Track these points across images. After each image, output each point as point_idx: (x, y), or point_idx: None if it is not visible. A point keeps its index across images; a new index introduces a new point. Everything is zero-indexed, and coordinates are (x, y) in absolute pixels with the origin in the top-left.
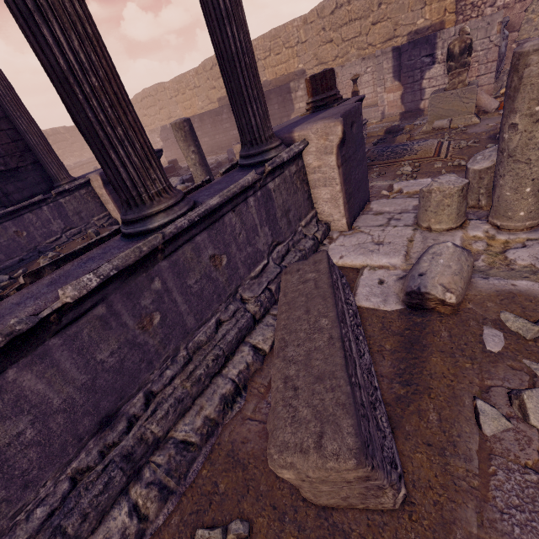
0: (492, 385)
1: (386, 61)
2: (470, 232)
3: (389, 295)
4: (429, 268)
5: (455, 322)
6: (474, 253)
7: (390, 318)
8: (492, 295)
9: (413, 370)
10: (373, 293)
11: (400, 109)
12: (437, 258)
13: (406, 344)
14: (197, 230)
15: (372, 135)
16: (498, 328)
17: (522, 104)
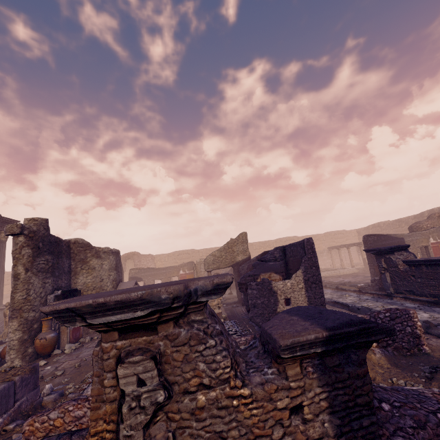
0: None
1: None
2: None
3: None
4: None
5: None
6: None
7: None
8: None
9: None
10: None
11: None
12: None
13: None
14: None
15: None
16: None
17: None
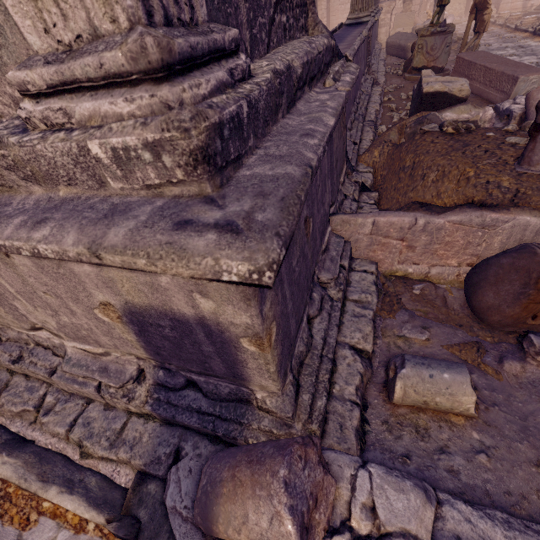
0: None
1: None
2: None
3: None
4: None
5: None
6: None
7: None
8: None
9: None
10: None
11: None
12: None
13: None
14: None
15: None
16: None
17: None
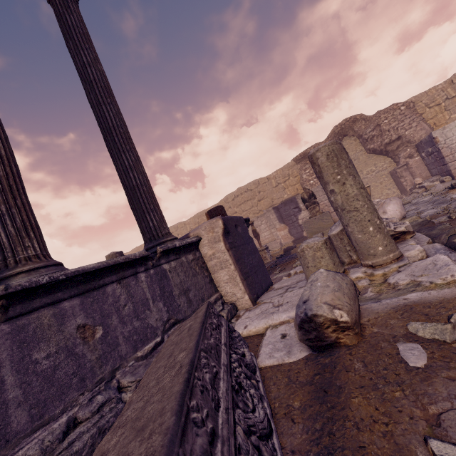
0: (439, 411)
1: (271, 214)
2: (351, 275)
3: (292, 345)
4: (310, 293)
5: (365, 349)
6: (362, 289)
7: (296, 369)
8: (390, 312)
9: (332, 427)
10: (276, 348)
11: (291, 239)
12: (315, 283)
13: (318, 393)
14: (65, 294)
15: (275, 255)
16: (411, 340)
17: (328, 177)
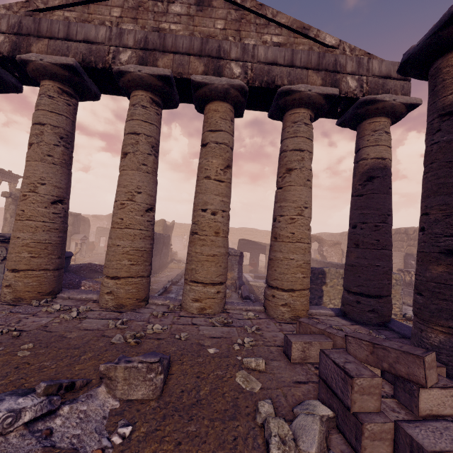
0: None
1: None
2: None
3: None
4: None
5: None
6: None
7: None
8: None
9: None
10: None
11: None
12: None
13: None
14: None
15: None
16: None
17: None
